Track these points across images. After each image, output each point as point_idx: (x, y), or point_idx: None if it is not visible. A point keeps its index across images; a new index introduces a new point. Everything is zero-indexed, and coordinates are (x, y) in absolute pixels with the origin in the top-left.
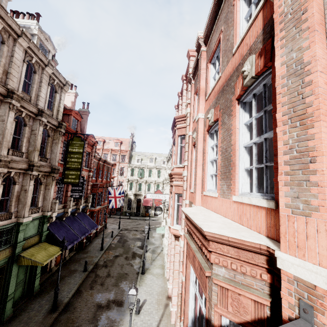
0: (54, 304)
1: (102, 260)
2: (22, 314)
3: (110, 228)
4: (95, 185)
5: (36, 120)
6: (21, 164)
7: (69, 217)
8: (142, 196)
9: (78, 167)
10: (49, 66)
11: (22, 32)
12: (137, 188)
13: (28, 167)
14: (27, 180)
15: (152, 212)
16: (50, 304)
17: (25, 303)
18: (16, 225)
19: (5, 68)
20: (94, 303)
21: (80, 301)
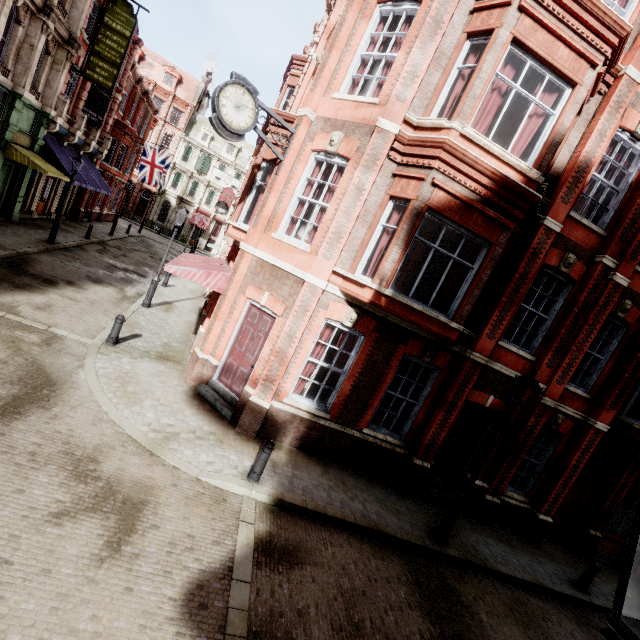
0: (52, 235)
1: (113, 243)
2: (3, 227)
3: (122, 226)
4: (120, 124)
5: None
6: None
7: (71, 150)
8: (193, 208)
9: (117, 61)
10: None
11: None
12: (187, 189)
13: (42, 7)
14: (38, 29)
15: (202, 241)
16: (42, 237)
17: (1, 221)
18: (11, 95)
19: None
20: (106, 262)
21: (86, 254)
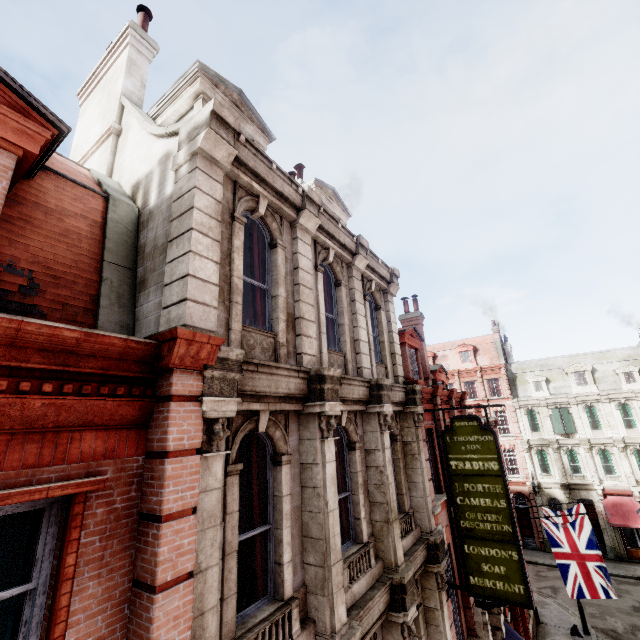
0: None
1: None
2: None
3: (552, 626)
4: None
5: (369, 417)
6: (376, 602)
7: None
8: (594, 492)
9: (505, 530)
10: (359, 252)
11: (303, 196)
12: (564, 467)
13: (388, 594)
14: None
15: None
16: None
17: None
18: None
19: (288, 310)
20: None
21: None
